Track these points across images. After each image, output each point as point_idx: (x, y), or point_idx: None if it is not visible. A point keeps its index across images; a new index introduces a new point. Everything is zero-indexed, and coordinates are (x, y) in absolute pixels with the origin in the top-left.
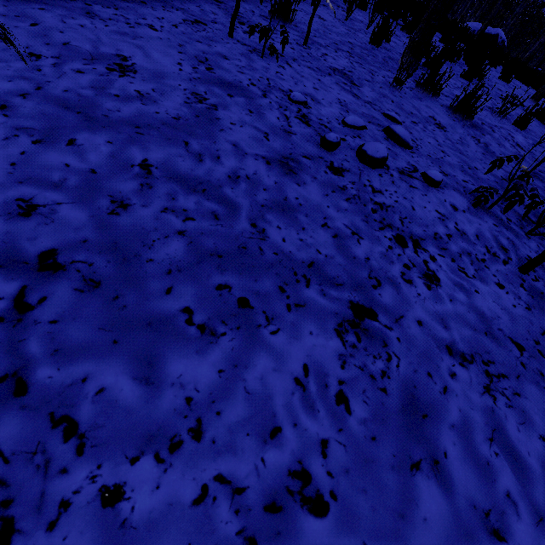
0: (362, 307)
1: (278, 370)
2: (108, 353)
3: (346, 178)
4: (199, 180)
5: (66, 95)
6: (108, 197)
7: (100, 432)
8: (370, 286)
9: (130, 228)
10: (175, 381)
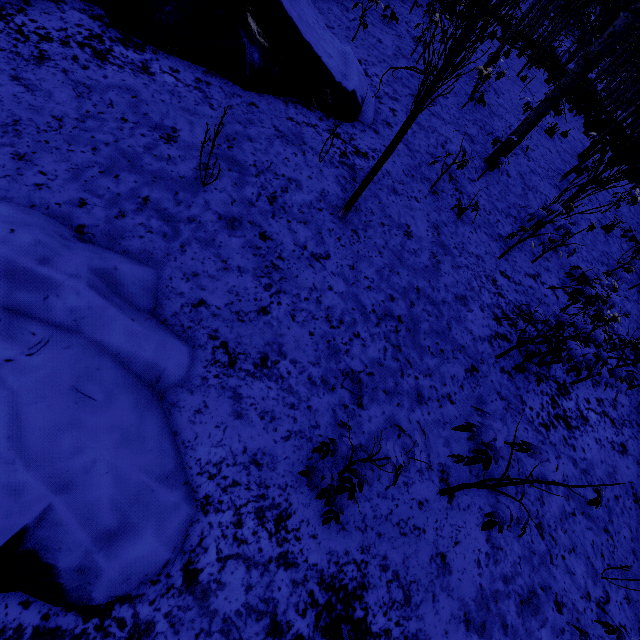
0: None
1: None
2: None
3: None
4: None
5: None
6: None
7: None
8: None
9: None
10: None
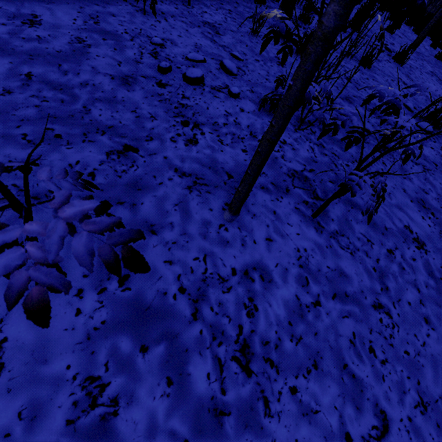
0: (131, 147)
1: (62, 160)
2: None
3: (166, 89)
4: (60, 84)
5: None
6: (2, 88)
7: None
8: (144, 140)
9: (9, 102)
10: (7, 155)
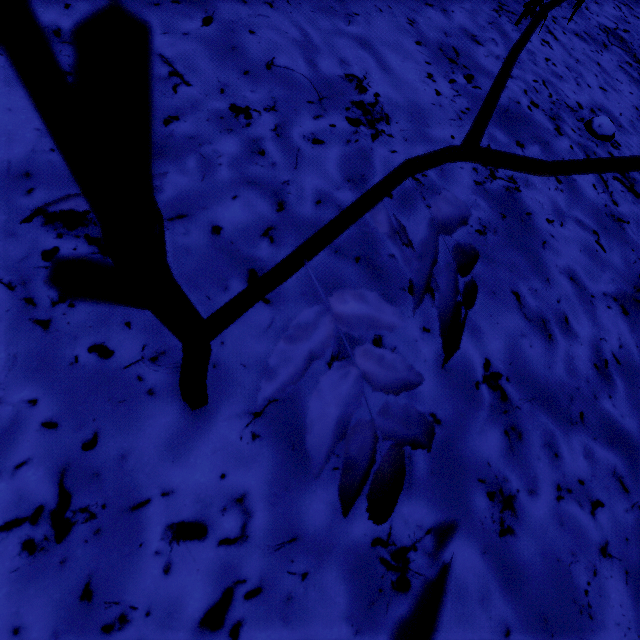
0: None
1: None
2: None
3: None
4: (567, 392)
5: (324, 215)
6: (479, 484)
7: None
8: None
9: (543, 567)
10: None
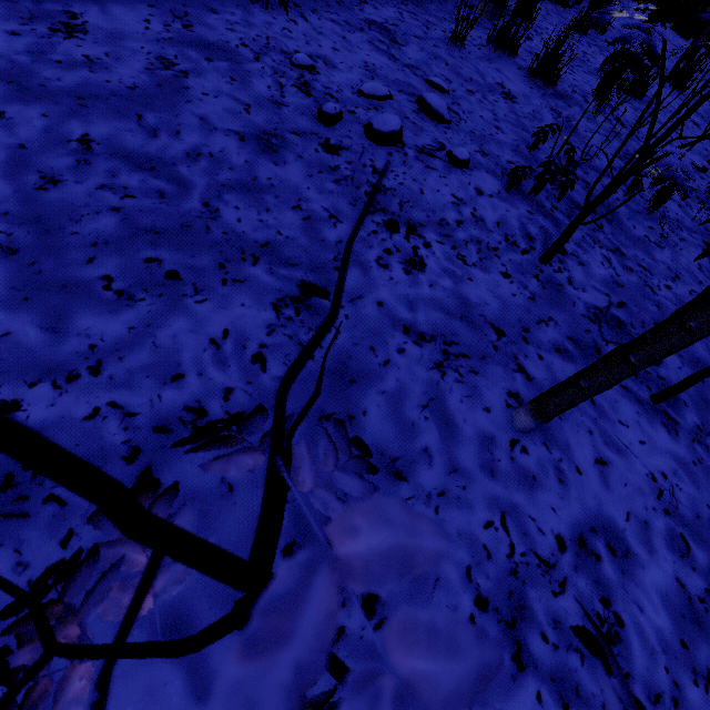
0: (314, 287)
1: (194, 331)
2: (18, 308)
3: (341, 157)
4: (149, 158)
5: None
6: (37, 173)
7: (3, 363)
8: (331, 268)
9: (58, 203)
10: (82, 332)
